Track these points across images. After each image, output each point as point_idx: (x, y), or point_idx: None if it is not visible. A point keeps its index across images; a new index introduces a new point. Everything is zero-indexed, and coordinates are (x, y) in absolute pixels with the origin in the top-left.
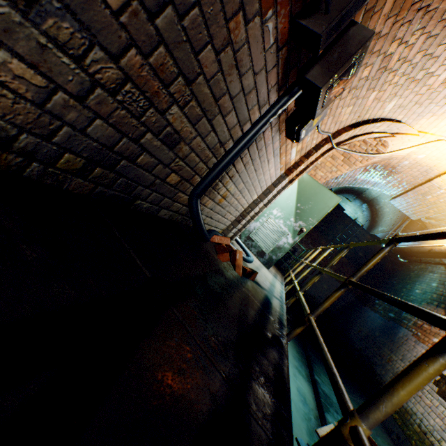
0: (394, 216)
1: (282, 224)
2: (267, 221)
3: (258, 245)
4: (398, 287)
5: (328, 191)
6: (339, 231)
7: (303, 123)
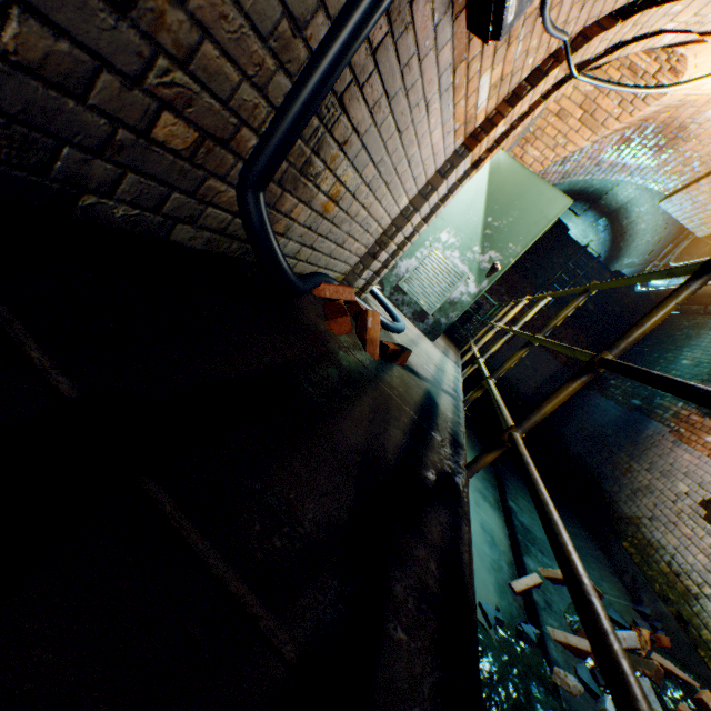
0: (653, 237)
1: (458, 258)
2: (430, 255)
3: (414, 301)
4: (651, 357)
5: (548, 187)
6: (556, 268)
7: None
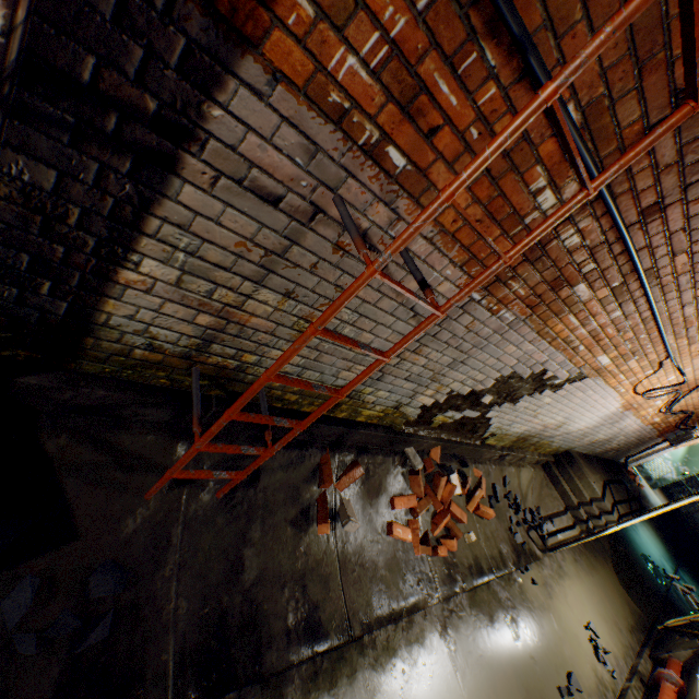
0: None
1: (669, 464)
2: (657, 458)
3: (646, 472)
4: None
5: None
6: None
7: (672, 443)
